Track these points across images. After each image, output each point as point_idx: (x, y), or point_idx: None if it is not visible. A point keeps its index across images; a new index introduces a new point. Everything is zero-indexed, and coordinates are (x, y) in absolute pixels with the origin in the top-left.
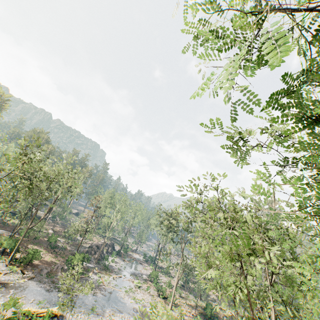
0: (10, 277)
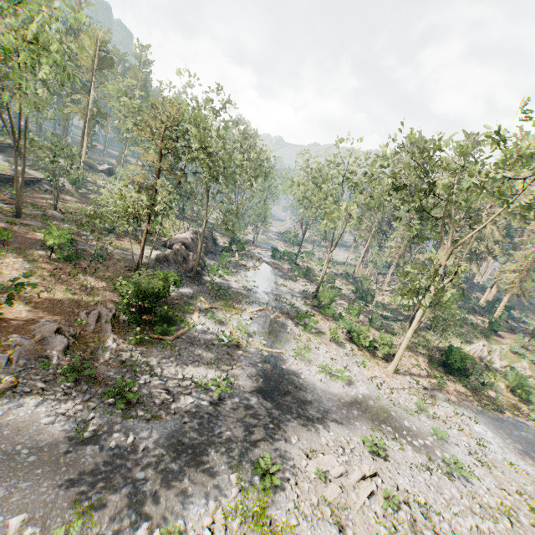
0: None
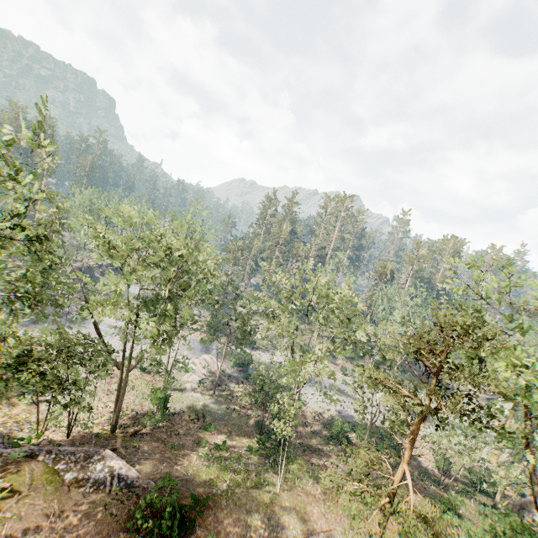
0: None
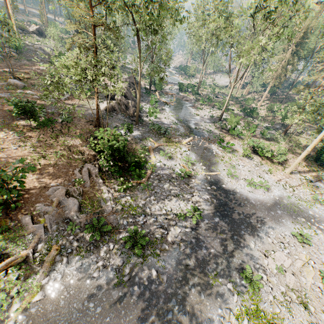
0: None
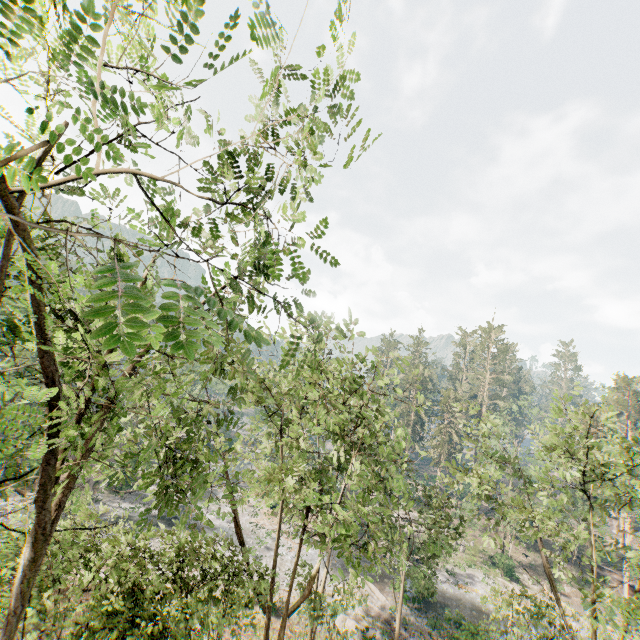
0: (1, 502)
